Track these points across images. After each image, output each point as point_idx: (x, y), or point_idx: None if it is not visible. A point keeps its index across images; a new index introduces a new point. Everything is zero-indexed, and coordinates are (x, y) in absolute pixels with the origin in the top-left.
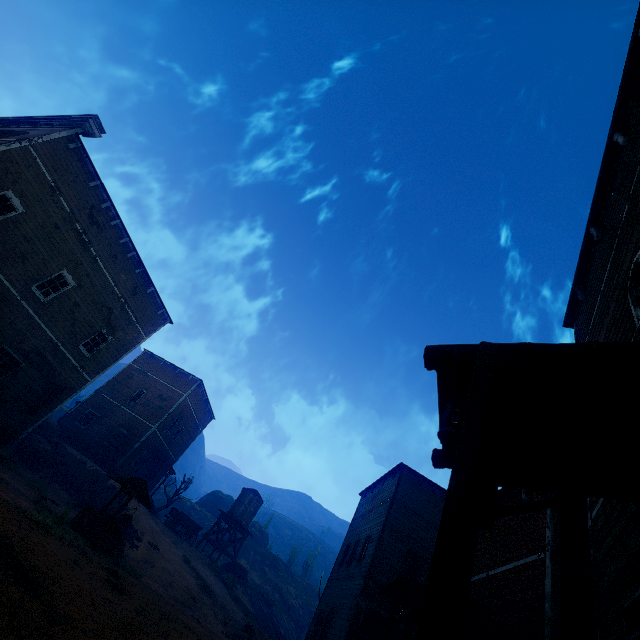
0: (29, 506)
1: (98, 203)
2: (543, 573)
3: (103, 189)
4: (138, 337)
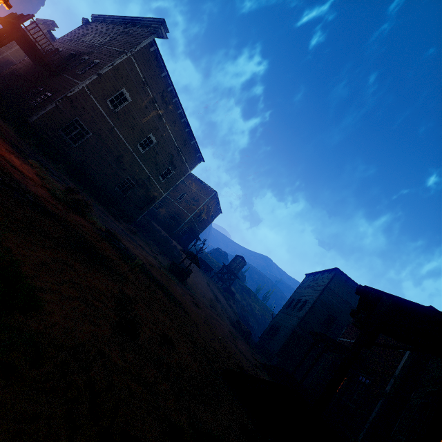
0: (156, 262)
1: (166, 88)
2: (401, 358)
3: (168, 77)
4: (186, 170)
